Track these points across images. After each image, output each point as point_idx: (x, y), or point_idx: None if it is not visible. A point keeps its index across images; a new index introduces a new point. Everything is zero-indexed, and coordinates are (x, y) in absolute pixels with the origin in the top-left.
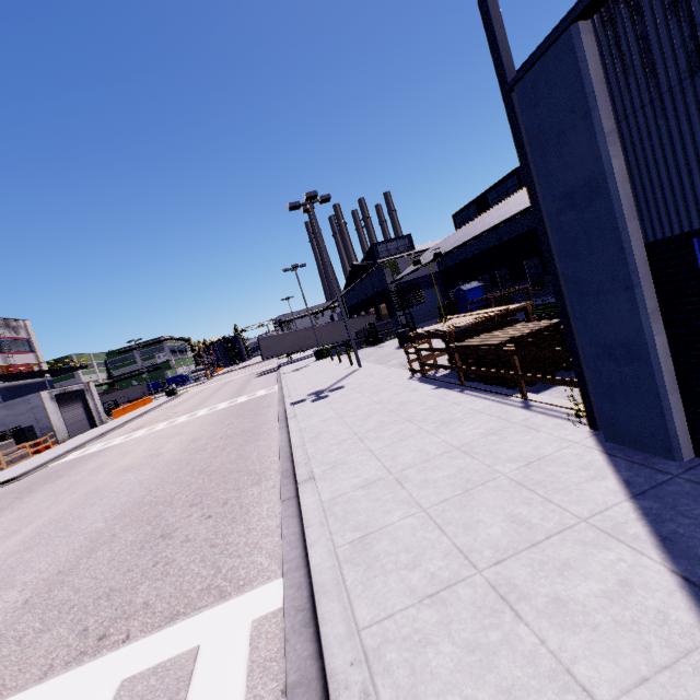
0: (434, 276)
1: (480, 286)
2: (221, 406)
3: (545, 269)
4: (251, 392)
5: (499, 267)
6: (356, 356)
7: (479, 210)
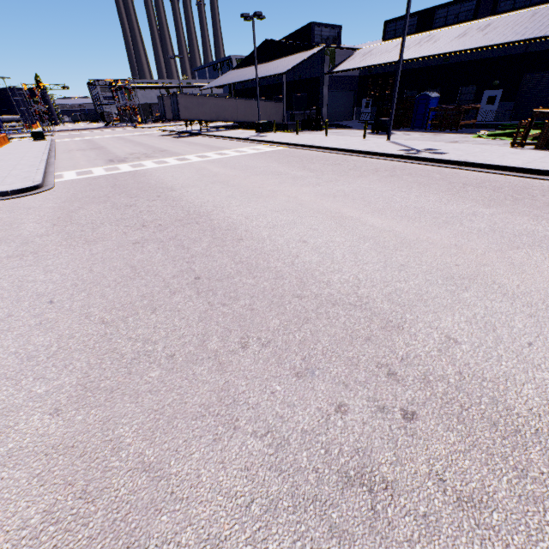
0: (355, 79)
1: (438, 97)
2: (232, 153)
3: (477, 98)
4: (236, 147)
5: (432, 86)
6: (390, 129)
7: (420, 25)
